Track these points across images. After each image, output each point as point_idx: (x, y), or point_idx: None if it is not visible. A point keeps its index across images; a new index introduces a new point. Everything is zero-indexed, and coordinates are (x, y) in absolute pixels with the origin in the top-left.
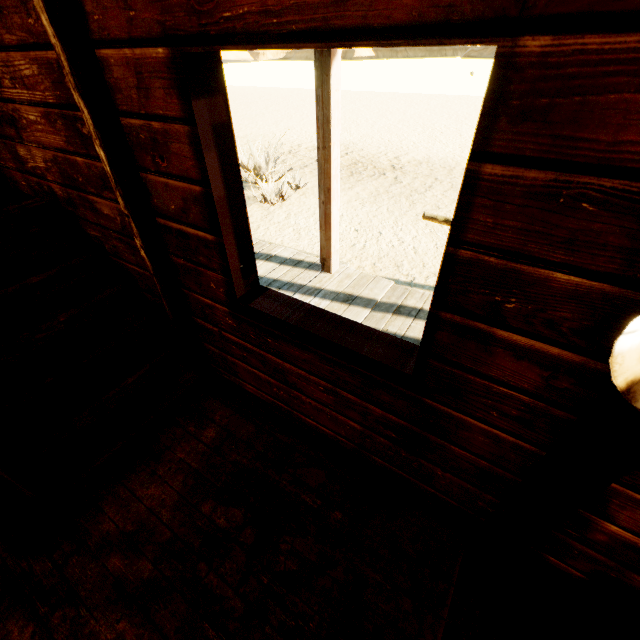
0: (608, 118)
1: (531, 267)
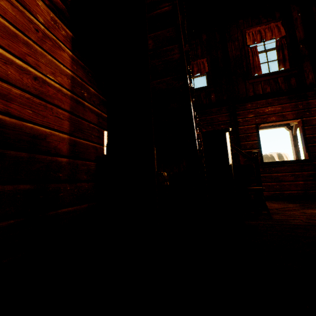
0: (313, 122)
1: (315, 135)
